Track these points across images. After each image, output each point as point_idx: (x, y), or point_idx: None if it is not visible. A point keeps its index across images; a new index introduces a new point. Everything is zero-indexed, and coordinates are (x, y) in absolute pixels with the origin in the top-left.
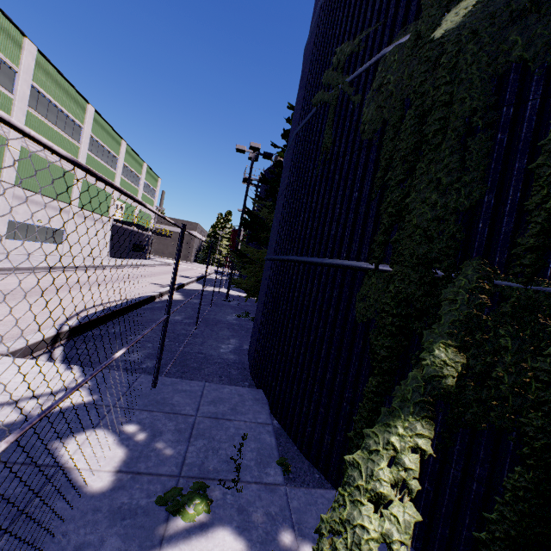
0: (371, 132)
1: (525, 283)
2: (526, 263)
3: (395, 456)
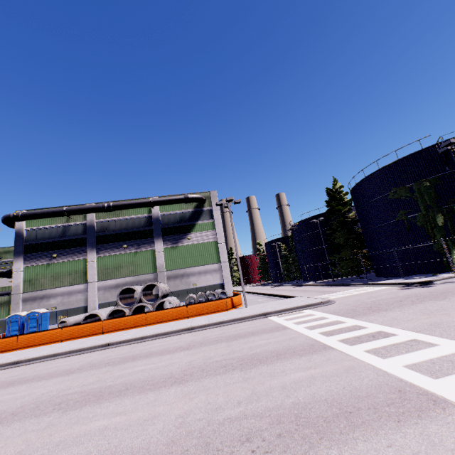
0: (421, 225)
1: (454, 239)
2: (453, 237)
3: (454, 255)
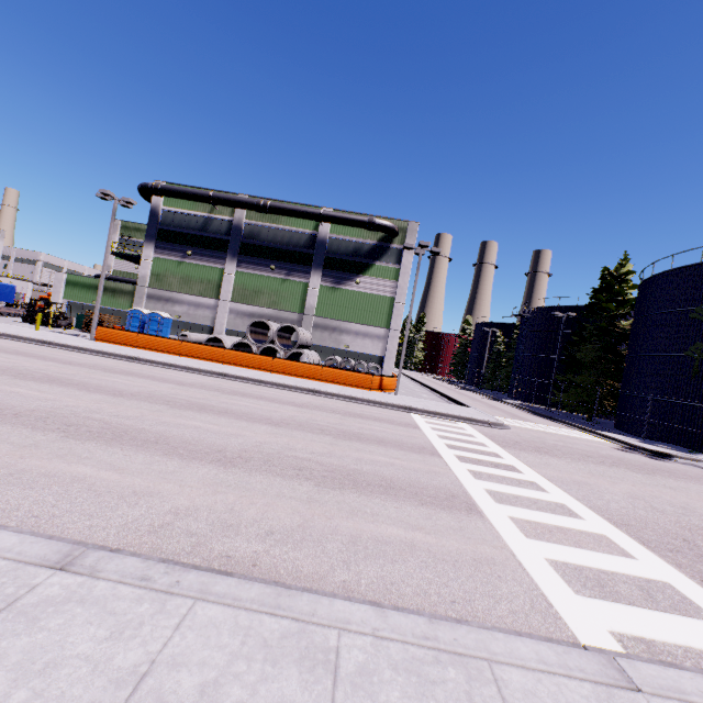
0: None
1: None
2: None
3: None
